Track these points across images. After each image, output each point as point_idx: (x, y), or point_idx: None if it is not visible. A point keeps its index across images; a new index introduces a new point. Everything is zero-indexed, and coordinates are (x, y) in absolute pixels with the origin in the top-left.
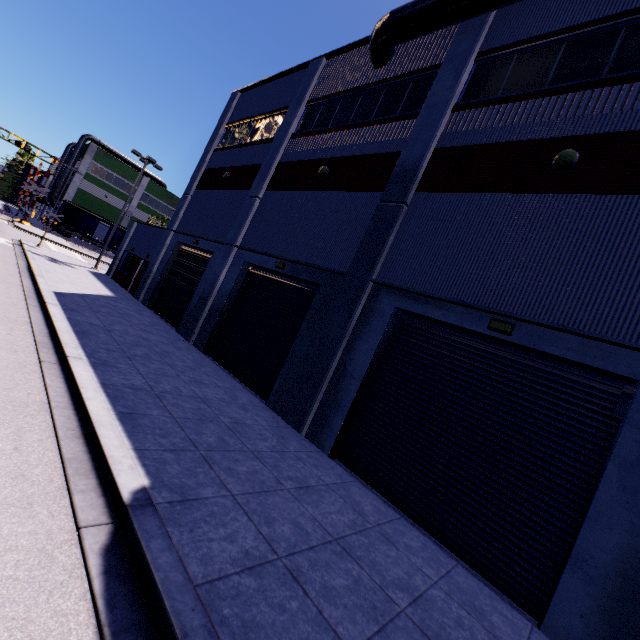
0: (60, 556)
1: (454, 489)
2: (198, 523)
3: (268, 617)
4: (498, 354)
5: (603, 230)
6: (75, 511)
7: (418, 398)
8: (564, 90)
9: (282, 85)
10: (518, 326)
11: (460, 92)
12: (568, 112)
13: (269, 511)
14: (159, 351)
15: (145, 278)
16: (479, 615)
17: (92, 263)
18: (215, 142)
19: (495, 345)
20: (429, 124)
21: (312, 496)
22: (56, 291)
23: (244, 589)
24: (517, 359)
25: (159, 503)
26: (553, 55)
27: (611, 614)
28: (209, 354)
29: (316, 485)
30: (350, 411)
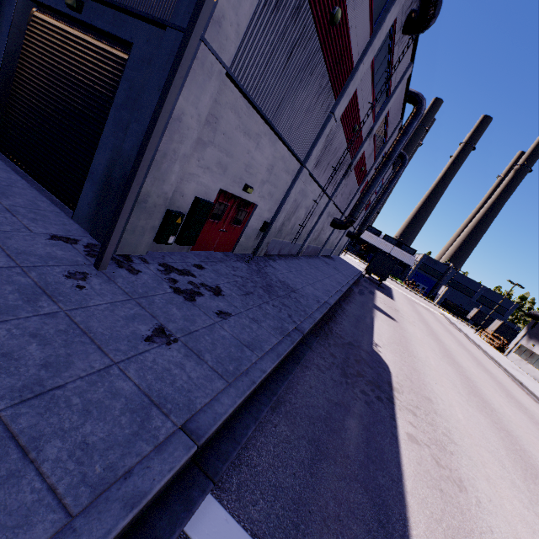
0: None
1: (56, 153)
2: None
3: None
4: (86, 39)
5: None
6: None
7: (41, 87)
8: None
9: None
10: (86, 4)
11: None
12: None
13: None
14: None
15: None
16: None
17: None
18: None
19: (87, 33)
20: None
21: None
22: None
23: None
24: (95, 43)
25: None
26: None
27: (99, 199)
28: None
29: None
30: None
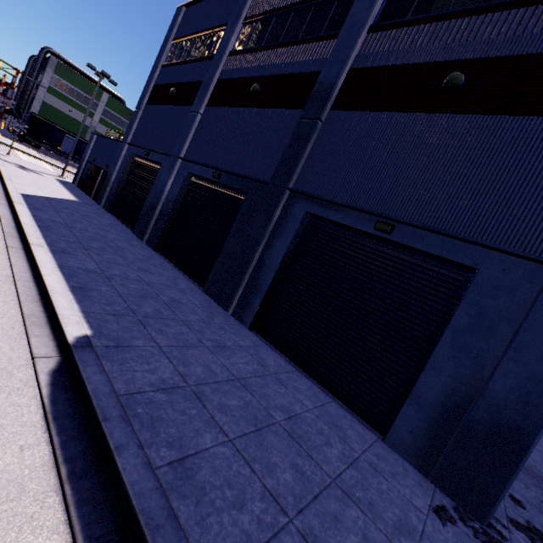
0: (18, 373)
1: (338, 351)
2: (127, 360)
3: (171, 416)
4: (381, 250)
5: (473, 146)
6: (31, 348)
7: (318, 285)
8: (463, 14)
9: (222, 0)
10: (397, 227)
11: (376, 13)
12: (463, 36)
13: (187, 358)
14: (114, 246)
15: (105, 186)
16: (338, 429)
17: (60, 173)
18: (162, 58)
19: (380, 243)
20: (346, 45)
21: (226, 352)
22: (23, 193)
23: (156, 400)
24: (394, 254)
25: (97, 346)
26: None
27: (431, 430)
28: (159, 251)
29: (231, 346)
30: (266, 295)
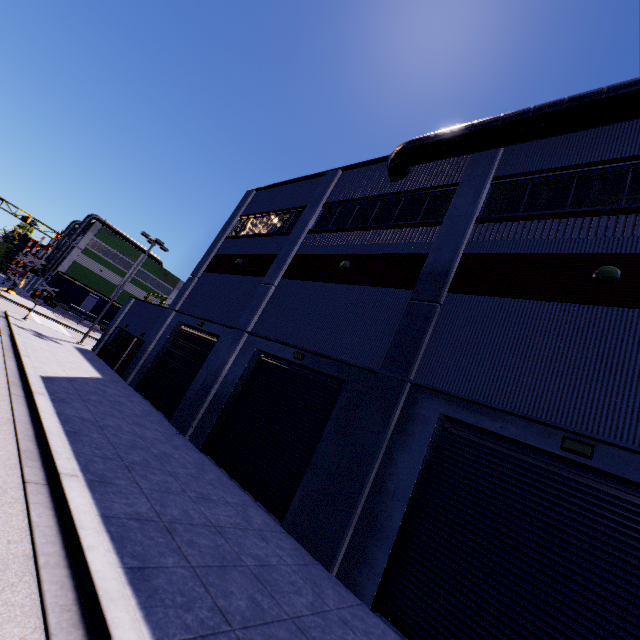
0: None
1: None
2: None
3: None
4: (575, 479)
5: None
6: None
7: (482, 530)
8: (587, 213)
9: (298, 188)
10: (597, 448)
11: (480, 207)
12: (597, 232)
13: None
14: (157, 453)
15: (137, 358)
16: None
17: (76, 336)
18: (228, 231)
19: (568, 467)
20: (455, 232)
21: None
22: (43, 375)
23: None
24: (601, 487)
25: None
26: (567, 184)
27: None
28: (207, 452)
29: None
30: (396, 544)
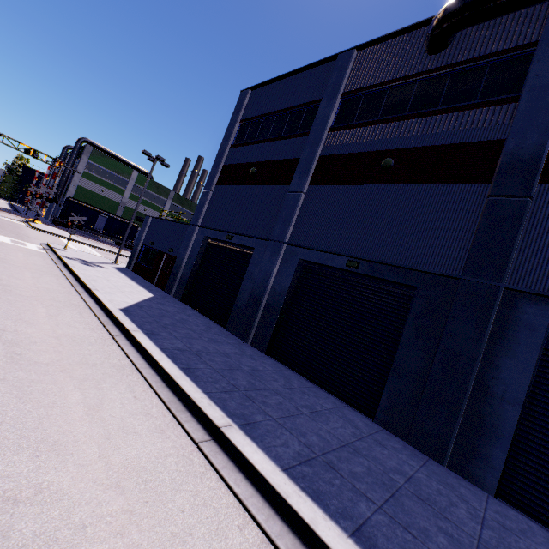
0: None
1: None
2: None
3: None
4: None
5: None
6: None
7: None
8: None
9: (303, 80)
10: None
11: None
12: None
13: None
14: (249, 371)
15: (174, 273)
16: None
17: (105, 255)
18: (231, 139)
19: None
20: (542, 108)
21: None
22: (120, 307)
23: None
24: None
25: None
26: None
27: None
28: (271, 355)
29: None
30: (513, 443)
